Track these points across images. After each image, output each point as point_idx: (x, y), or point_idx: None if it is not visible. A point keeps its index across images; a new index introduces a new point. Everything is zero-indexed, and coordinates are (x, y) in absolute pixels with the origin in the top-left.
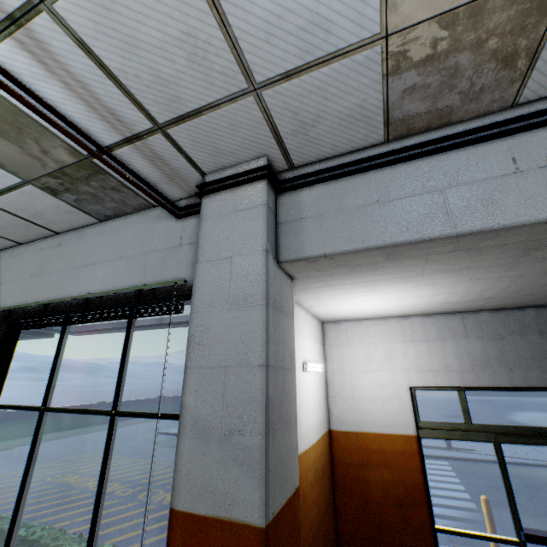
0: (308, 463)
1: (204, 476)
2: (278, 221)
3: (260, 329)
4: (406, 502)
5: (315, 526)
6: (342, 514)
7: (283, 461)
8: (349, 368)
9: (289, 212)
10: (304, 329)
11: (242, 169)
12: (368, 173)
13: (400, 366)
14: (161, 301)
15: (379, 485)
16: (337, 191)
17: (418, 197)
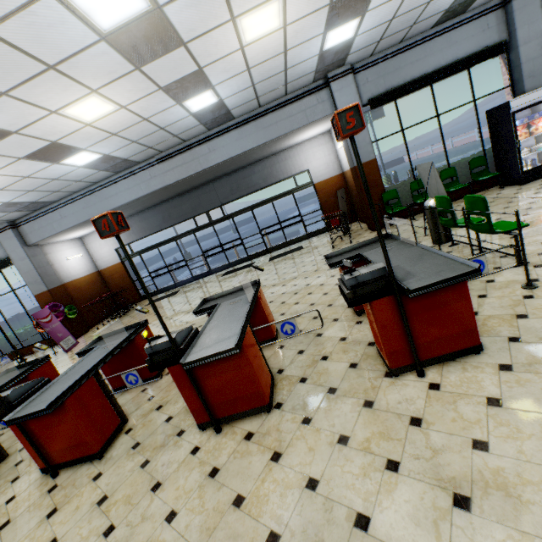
0: (81, 281)
1: (36, 289)
2: (22, 235)
3: (31, 263)
4: (125, 279)
5: (91, 293)
6: (112, 289)
7: (52, 281)
8: (97, 250)
9: (24, 232)
10: (64, 248)
11: (2, 226)
12: (36, 220)
13: (110, 244)
14: (5, 263)
15: (117, 278)
16: (32, 225)
17: (49, 225)
